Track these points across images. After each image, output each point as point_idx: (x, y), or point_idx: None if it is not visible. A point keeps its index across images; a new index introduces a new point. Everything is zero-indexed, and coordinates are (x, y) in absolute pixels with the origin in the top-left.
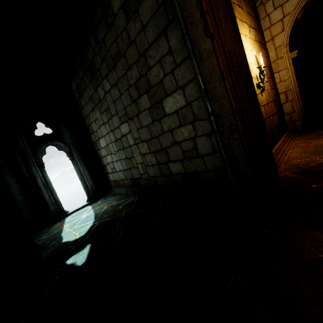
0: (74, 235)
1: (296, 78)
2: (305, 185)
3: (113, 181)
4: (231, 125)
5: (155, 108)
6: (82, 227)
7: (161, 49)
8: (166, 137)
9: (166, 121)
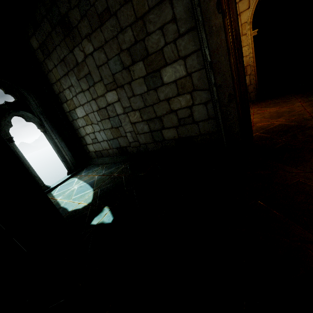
0: (79, 203)
1: (255, 55)
2: (273, 141)
3: (94, 152)
4: (230, 95)
5: (151, 77)
6: (83, 196)
7: (164, 15)
8: (162, 105)
9: (164, 90)
